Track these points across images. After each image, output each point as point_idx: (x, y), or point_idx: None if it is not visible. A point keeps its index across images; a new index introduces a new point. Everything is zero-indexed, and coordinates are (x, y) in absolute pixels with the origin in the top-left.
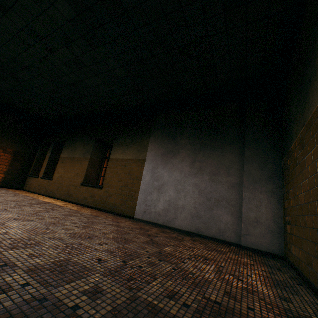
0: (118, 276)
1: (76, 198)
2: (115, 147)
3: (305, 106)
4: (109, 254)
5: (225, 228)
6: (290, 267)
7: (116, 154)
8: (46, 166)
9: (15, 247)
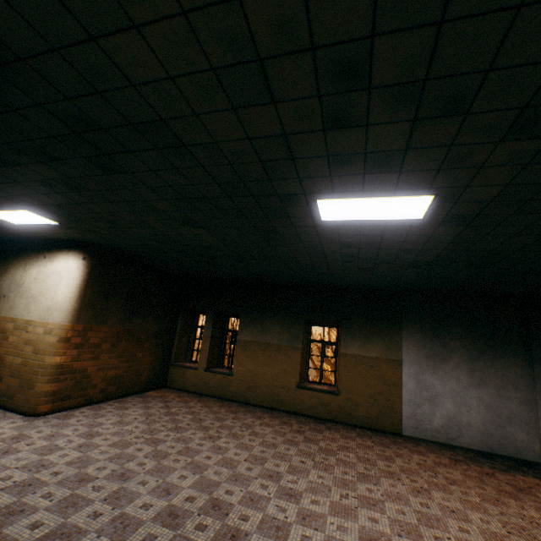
0: None
1: (294, 406)
2: (346, 338)
3: None
4: None
5: (521, 447)
6: None
7: (351, 348)
8: (209, 350)
9: (529, 535)
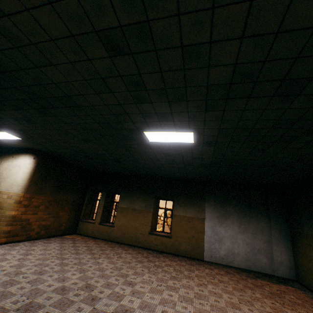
0: (288, 308)
1: (147, 244)
2: (176, 206)
3: None
4: (266, 299)
5: (265, 266)
6: (304, 287)
7: (178, 212)
8: (102, 212)
9: (250, 304)
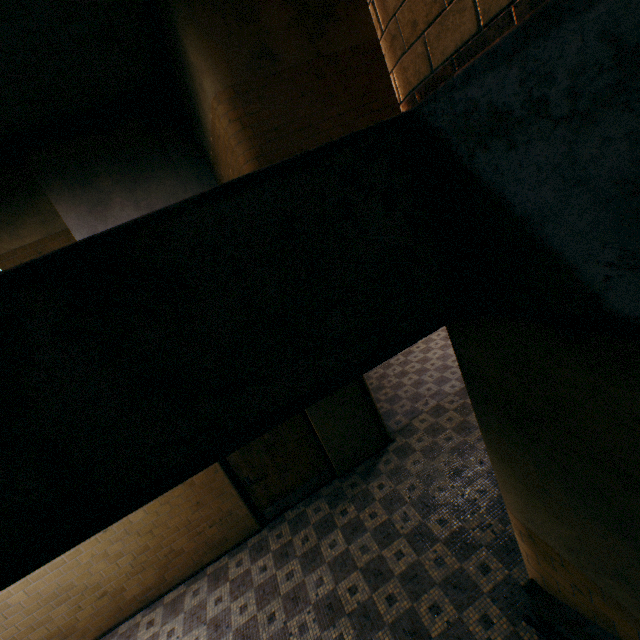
0: None
1: None
2: None
3: (206, 138)
4: None
5: None
6: None
7: (2, 246)
8: None
9: None
